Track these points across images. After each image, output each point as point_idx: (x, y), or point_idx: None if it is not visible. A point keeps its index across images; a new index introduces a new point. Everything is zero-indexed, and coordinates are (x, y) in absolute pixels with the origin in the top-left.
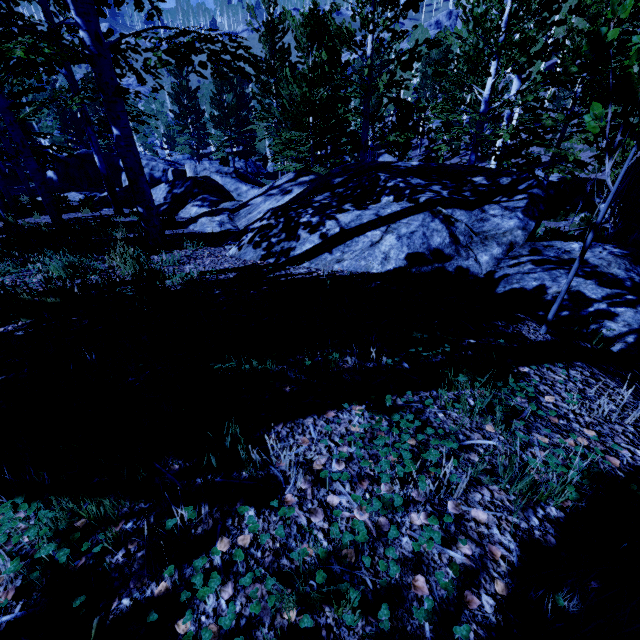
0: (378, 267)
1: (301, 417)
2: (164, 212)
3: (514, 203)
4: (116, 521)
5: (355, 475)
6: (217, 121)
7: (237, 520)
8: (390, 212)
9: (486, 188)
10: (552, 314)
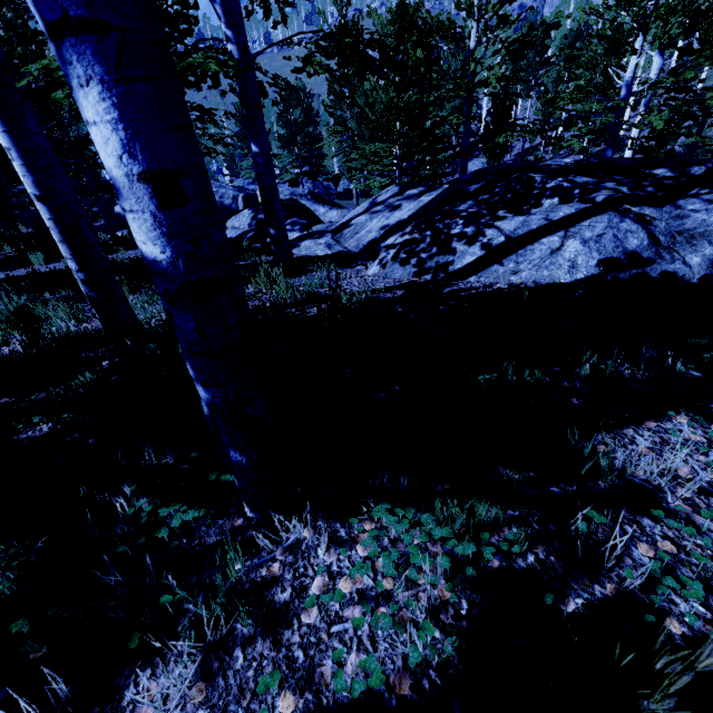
0: (566, 276)
1: (615, 427)
2: (251, 239)
3: None
4: (500, 526)
5: None
6: (285, 140)
7: (636, 527)
8: (563, 215)
9: (673, 181)
10: None
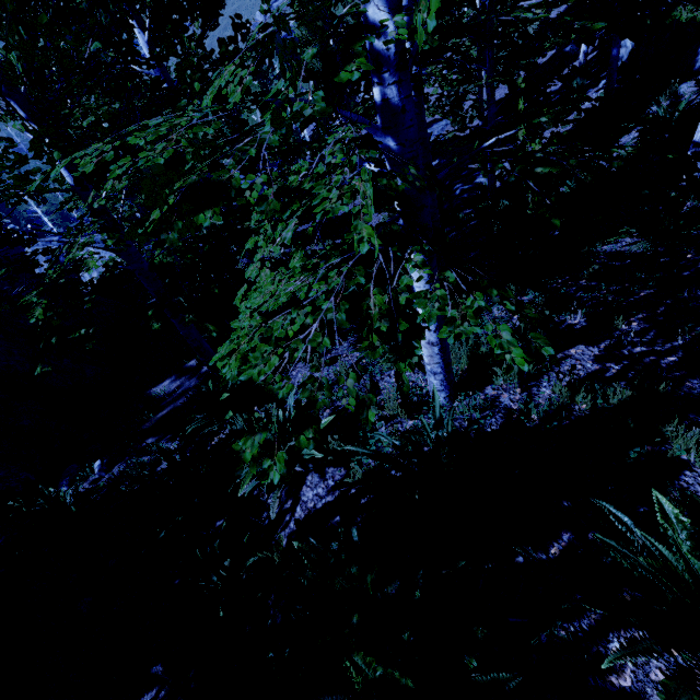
0: None
1: None
2: None
3: None
4: None
5: None
6: None
7: None
8: None
9: None
10: None
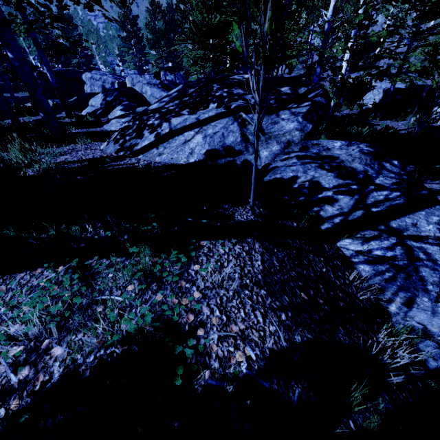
0: (184, 159)
1: (19, 272)
2: (99, 115)
3: (300, 109)
4: None
5: (9, 316)
6: (151, 43)
7: None
8: (207, 116)
9: (287, 96)
10: (251, 201)
